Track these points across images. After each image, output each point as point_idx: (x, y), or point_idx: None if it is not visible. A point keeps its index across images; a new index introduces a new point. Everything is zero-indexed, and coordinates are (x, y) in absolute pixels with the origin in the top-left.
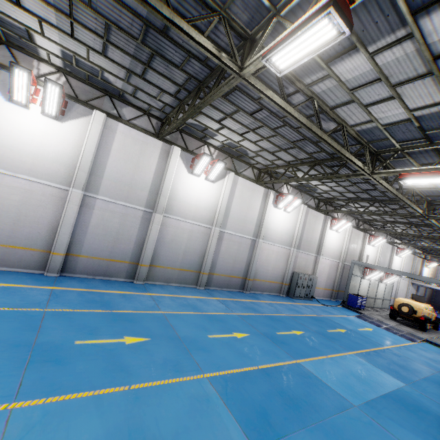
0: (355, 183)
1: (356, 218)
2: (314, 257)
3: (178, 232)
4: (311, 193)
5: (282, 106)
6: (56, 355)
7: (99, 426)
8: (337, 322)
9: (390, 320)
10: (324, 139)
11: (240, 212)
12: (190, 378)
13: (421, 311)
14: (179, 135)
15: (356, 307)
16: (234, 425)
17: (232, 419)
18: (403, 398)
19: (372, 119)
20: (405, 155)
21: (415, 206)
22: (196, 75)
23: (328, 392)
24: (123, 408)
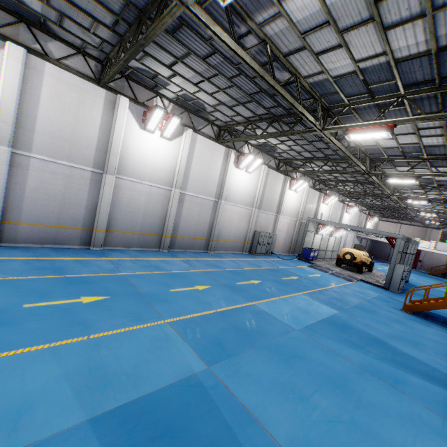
0: (311, 141)
1: (313, 178)
2: (274, 216)
3: (135, 194)
4: (272, 153)
5: (233, 47)
6: (3, 318)
7: (57, 370)
8: (292, 272)
9: (336, 267)
10: (277, 89)
11: (200, 173)
12: (151, 324)
13: (360, 257)
14: (125, 83)
15: (309, 259)
16: (191, 354)
17: (189, 350)
18: (335, 321)
19: (323, 70)
20: (352, 110)
21: (360, 163)
22: (135, 2)
23: (276, 322)
24: (82, 354)
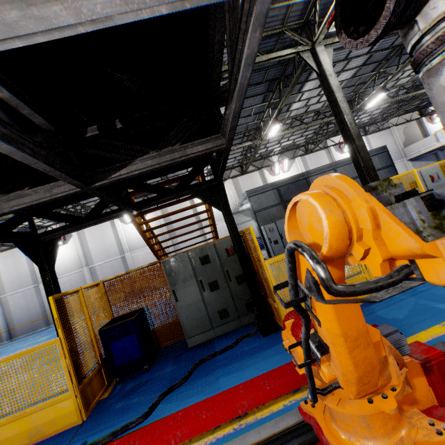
0: None
1: (235, 167)
2: (199, 231)
3: (61, 285)
4: None
5: None
6: None
7: None
8: None
9: None
10: None
11: (99, 247)
12: None
13: None
14: None
15: None
16: None
17: None
18: None
19: None
20: None
21: None
22: None
23: None
24: None
